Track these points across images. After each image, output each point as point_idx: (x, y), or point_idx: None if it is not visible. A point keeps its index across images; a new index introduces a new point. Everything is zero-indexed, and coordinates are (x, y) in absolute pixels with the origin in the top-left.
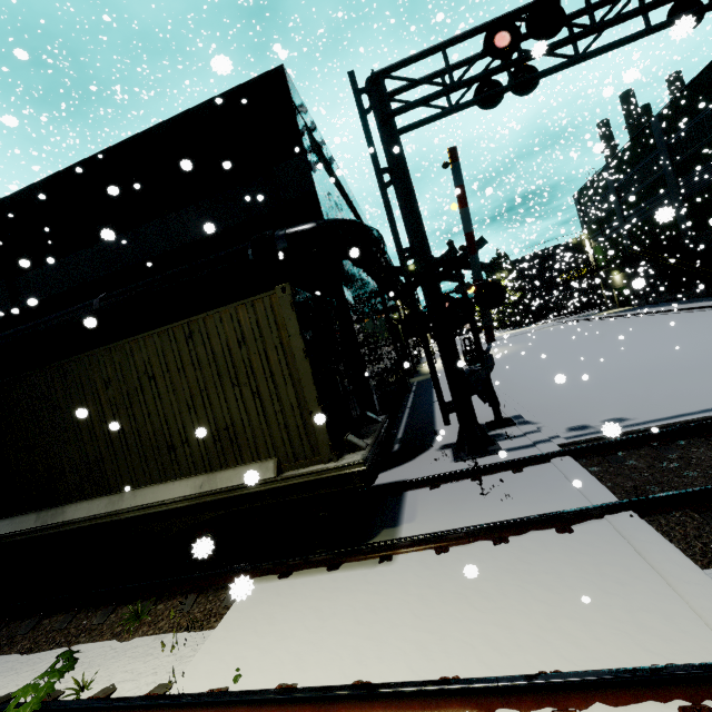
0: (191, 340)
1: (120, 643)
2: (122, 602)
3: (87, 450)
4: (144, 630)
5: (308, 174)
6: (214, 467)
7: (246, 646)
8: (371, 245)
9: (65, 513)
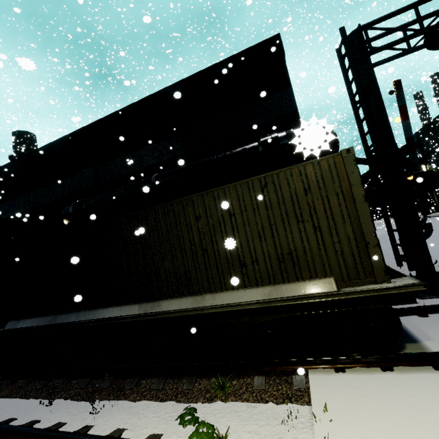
0: (266, 189)
1: (217, 406)
2: (199, 375)
3: (178, 263)
4: (232, 398)
5: (293, 99)
6: (276, 281)
7: (363, 427)
8: (336, 144)
9: (160, 306)
